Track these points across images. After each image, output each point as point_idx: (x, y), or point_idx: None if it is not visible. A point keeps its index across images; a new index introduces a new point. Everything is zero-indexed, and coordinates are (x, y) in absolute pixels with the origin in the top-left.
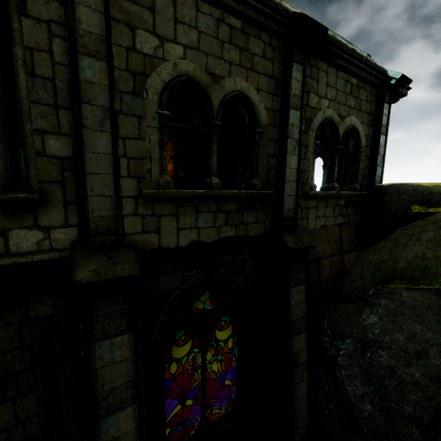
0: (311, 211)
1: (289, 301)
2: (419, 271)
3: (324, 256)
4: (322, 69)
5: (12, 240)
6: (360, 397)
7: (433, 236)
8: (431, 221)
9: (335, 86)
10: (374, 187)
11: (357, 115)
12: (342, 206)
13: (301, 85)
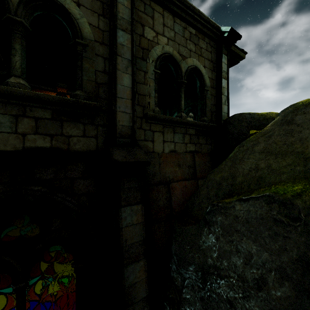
0: (156, 135)
1: (118, 222)
2: (254, 183)
3: (175, 180)
4: (157, 10)
5: None
6: None
7: (264, 146)
8: (261, 134)
9: (173, 29)
10: (221, 121)
11: (199, 59)
12: (192, 135)
13: (130, 12)
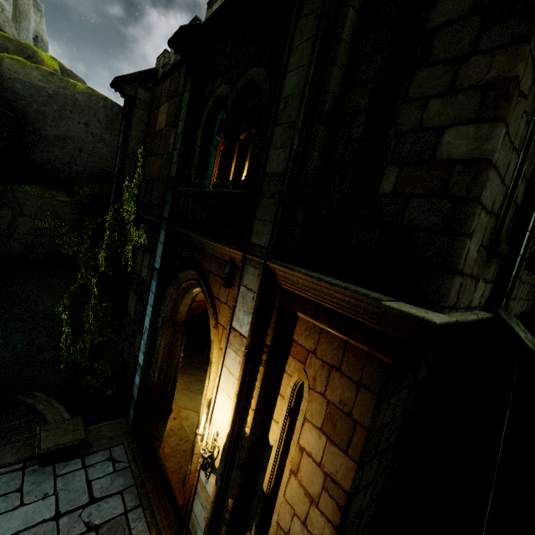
0: None
1: None
2: None
3: None
4: None
5: (476, 292)
6: None
7: None
8: None
9: None
10: None
11: None
12: None
13: None
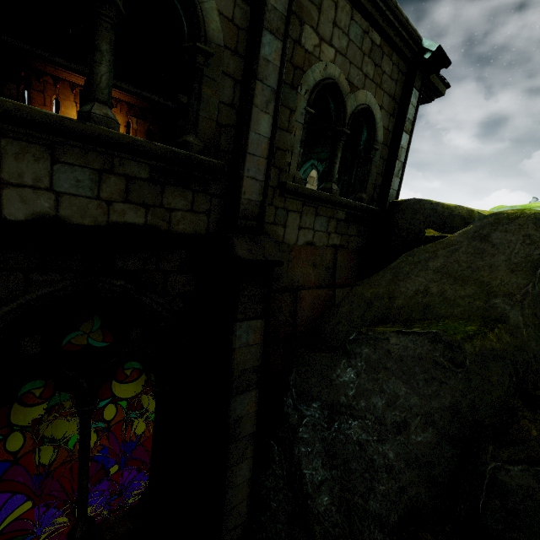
0: (291, 216)
1: (231, 342)
2: (418, 311)
3: (305, 286)
4: None
5: None
6: (318, 484)
7: (443, 263)
8: (443, 244)
9: (347, 32)
10: (387, 203)
11: (376, 93)
12: (340, 220)
13: None
